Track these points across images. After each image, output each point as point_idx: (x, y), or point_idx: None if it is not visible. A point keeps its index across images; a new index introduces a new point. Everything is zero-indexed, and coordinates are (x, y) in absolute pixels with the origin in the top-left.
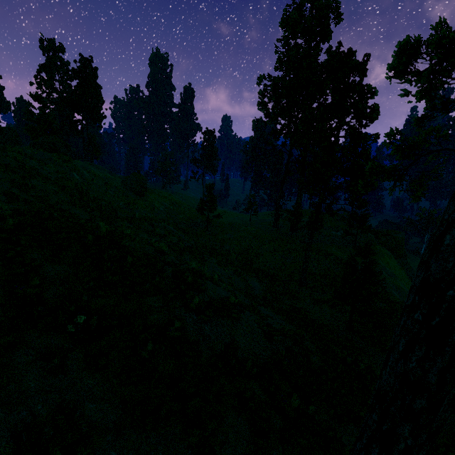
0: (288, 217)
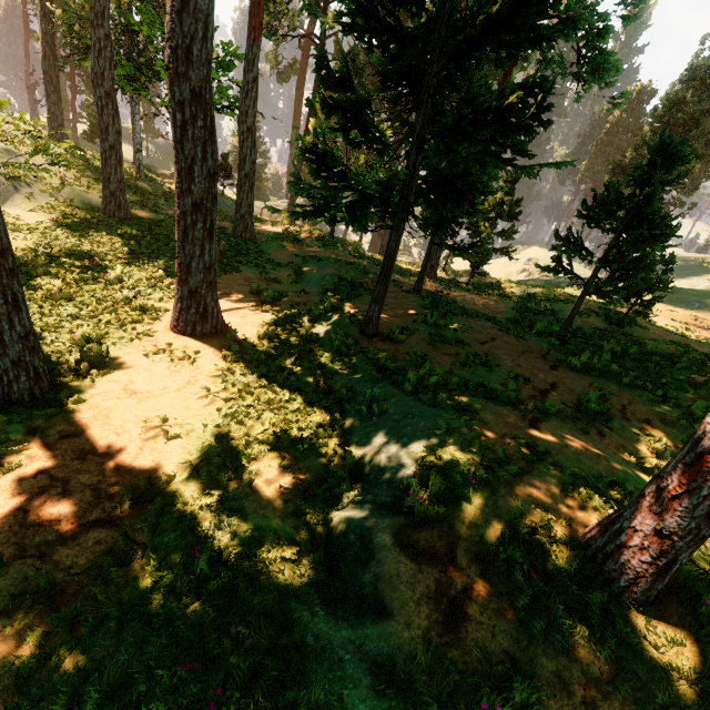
0: None
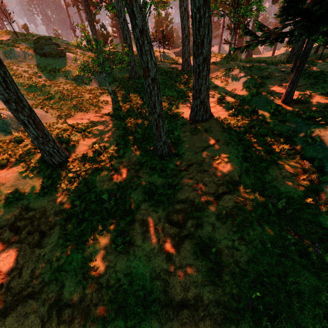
0: (82, 35)
